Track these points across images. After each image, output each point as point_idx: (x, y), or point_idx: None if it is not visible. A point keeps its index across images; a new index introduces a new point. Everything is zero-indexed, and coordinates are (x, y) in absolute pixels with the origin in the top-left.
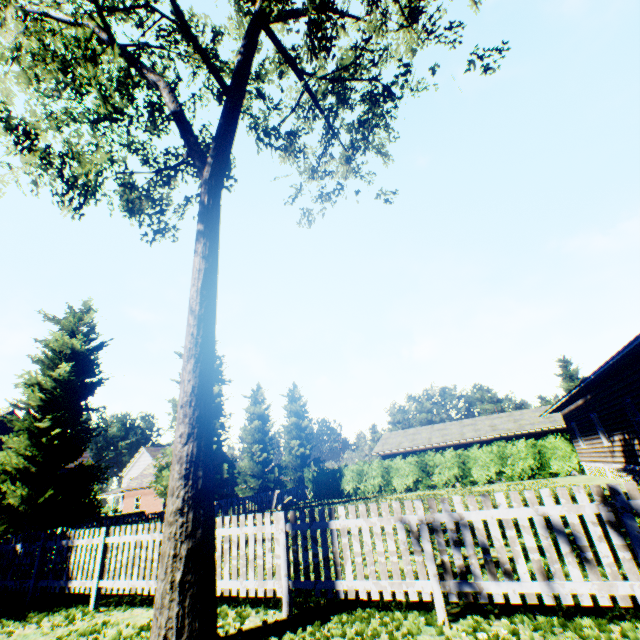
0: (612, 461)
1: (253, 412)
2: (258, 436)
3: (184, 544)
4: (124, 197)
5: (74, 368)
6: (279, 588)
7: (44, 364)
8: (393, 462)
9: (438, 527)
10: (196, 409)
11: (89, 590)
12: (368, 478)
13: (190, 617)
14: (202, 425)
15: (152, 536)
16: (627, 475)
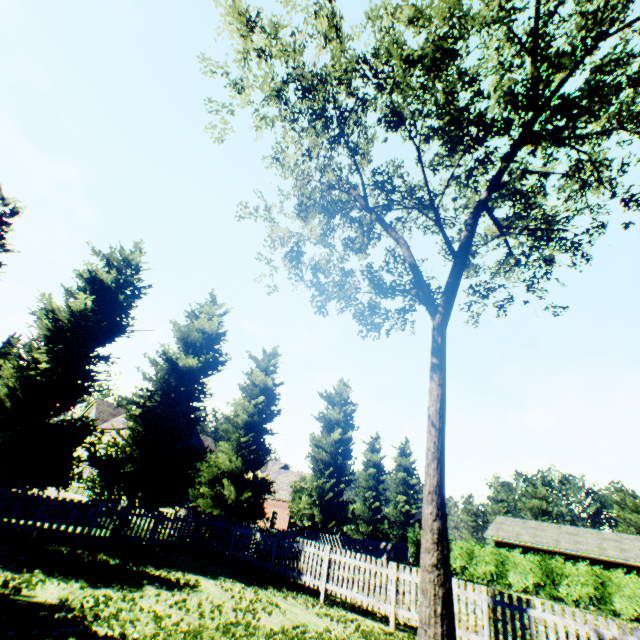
0: None
1: (369, 458)
2: (371, 483)
3: (439, 588)
4: (358, 309)
5: (265, 399)
6: None
7: (246, 392)
8: (510, 553)
9: None
10: (438, 496)
11: (317, 586)
12: (478, 561)
13: (446, 637)
14: (442, 509)
15: (369, 565)
16: None
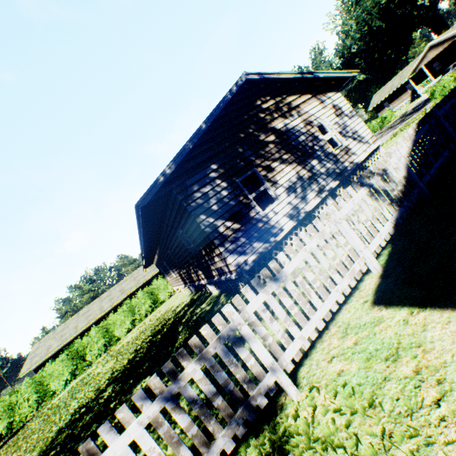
0: (181, 284)
1: None
2: None
3: None
4: None
5: None
6: None
7: None
8: (45, 371)
9: None
10: None
11: None
12: (21, 405)
13: None
14: None
15: None
16: (188, 289)
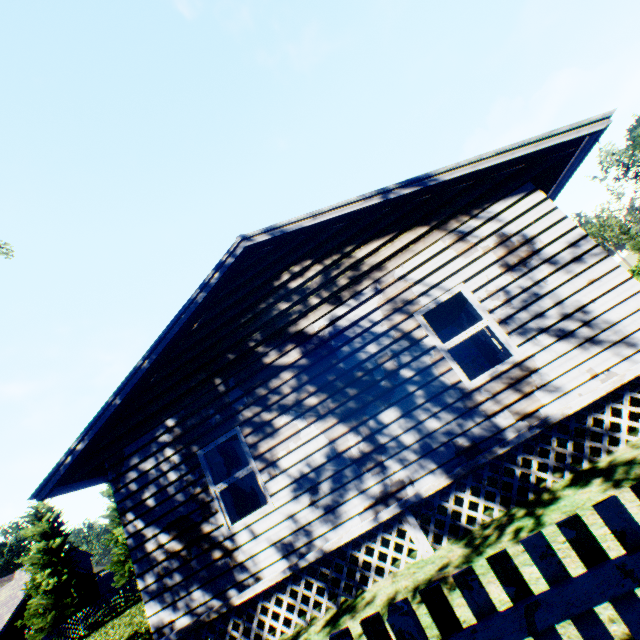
0: None
1: (35, 533)
2: (45, 559)
3: None
4: None
5: None
6: None
7: None
8: None
9: None
10: None
11: None
12: None
13: None
14: None
15: None
16: None
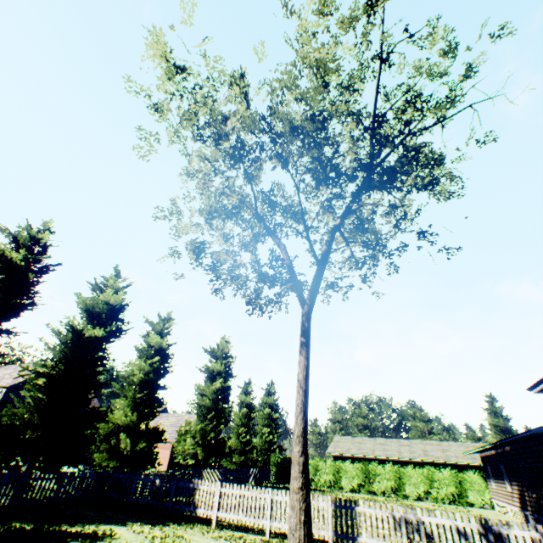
0: (512, 503)
1: (243, 400)
2: (244, 420)
3: (303, 503)
4: (248, 294)
5: (160, 359)
6: (326, 535)
7: (142, 352)
8: (343, 464)
9: (408, 520)
10: (303, 438)
11: (210, 516)
12: (322, 473)
13: (307, 536)
14: (306, 447)
15: (251, 493)
16: (521, 517)
